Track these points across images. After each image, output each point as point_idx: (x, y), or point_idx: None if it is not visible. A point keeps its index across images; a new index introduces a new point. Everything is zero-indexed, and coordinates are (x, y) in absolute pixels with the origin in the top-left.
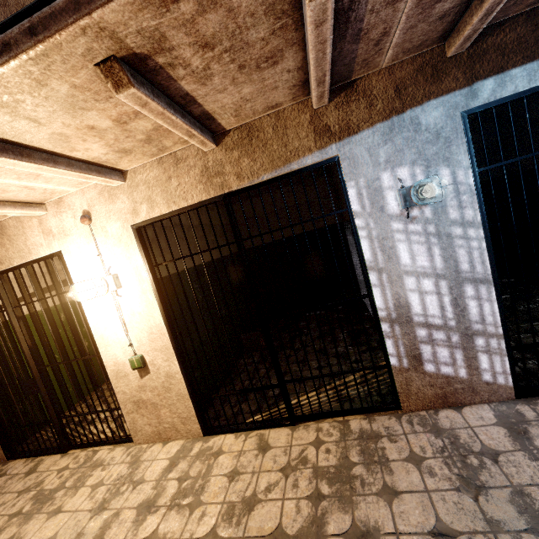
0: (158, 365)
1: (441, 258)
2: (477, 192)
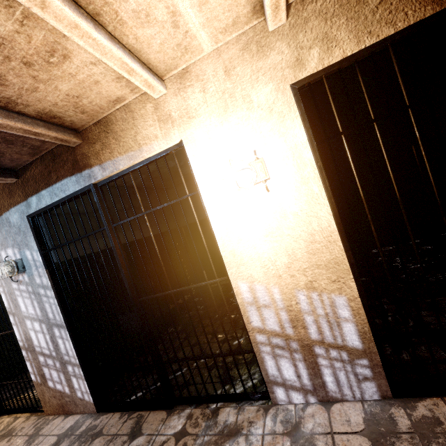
0: None
1: (39, 309)
2: (45, 267)
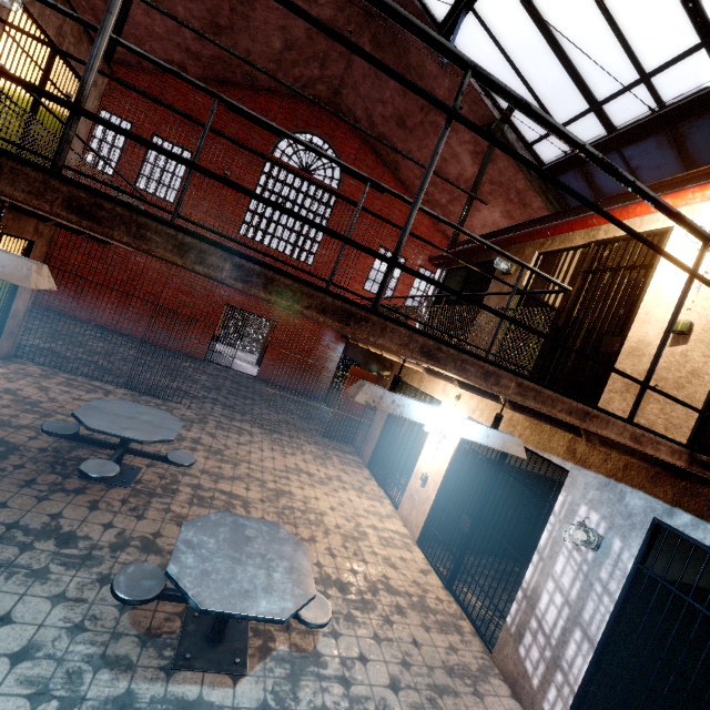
0: (429, 488)
1: (577, 593)
2: (628, 578)
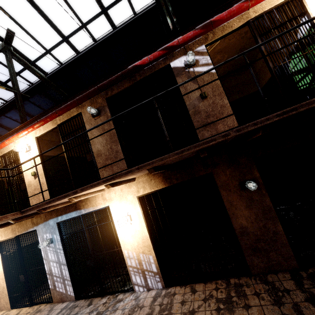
0: (1, 284)
1: (57, 257)
2: (61, 241)
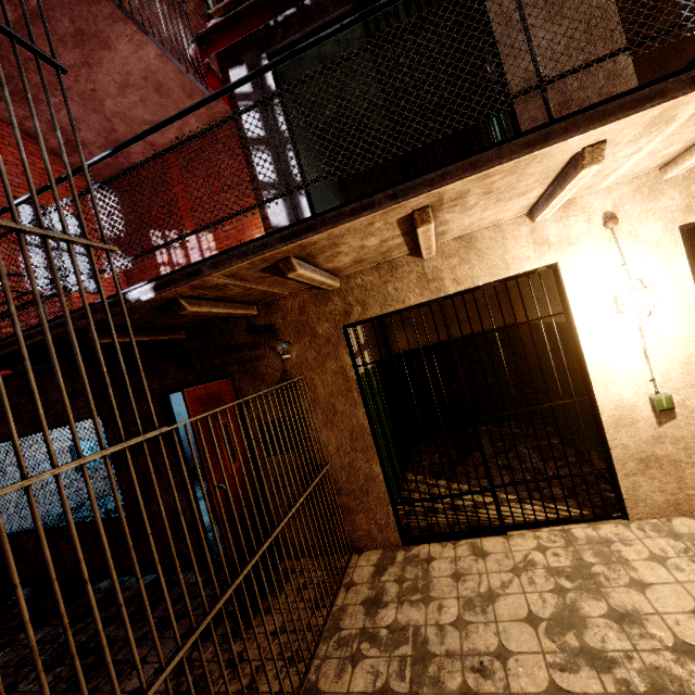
0: (692, 406)
1: None
2: None
